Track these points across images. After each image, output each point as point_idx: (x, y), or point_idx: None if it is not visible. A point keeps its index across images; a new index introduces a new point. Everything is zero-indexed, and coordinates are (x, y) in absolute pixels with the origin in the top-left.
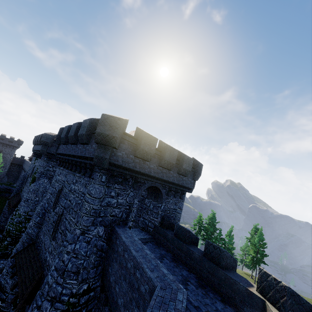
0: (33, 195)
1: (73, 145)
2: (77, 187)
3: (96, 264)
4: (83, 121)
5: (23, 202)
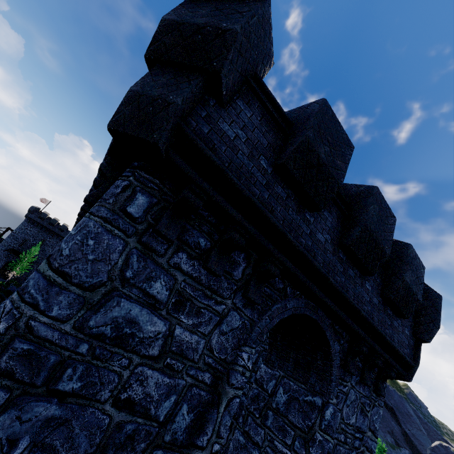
0: None
1: None
2: None
3: None
4: None
5: None
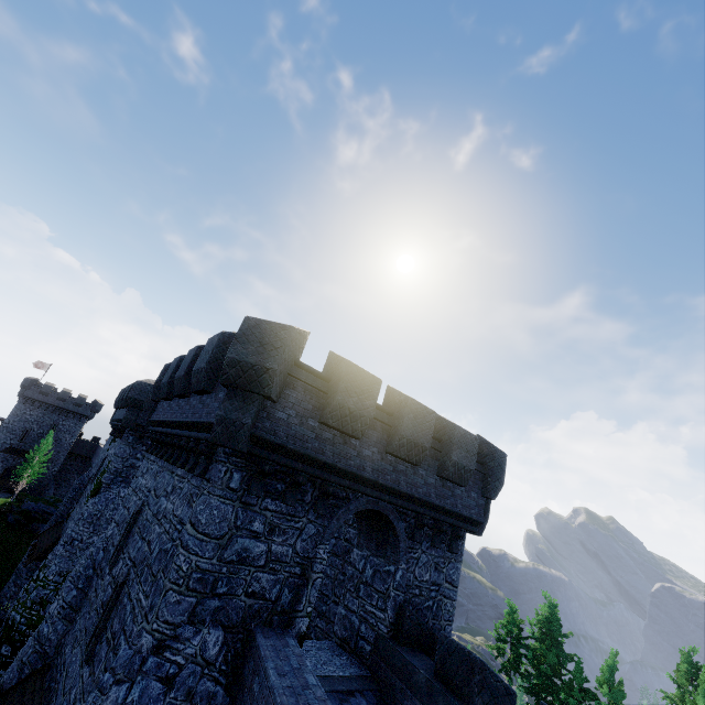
0: (88, 528)
1: (183, 399)
2: (171, 506)
3: None
4: (208, 340)
5: (61, 545)
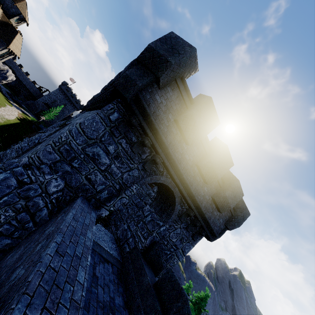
0: None
1: None
2: (78, 120)
3: (3, 229)
4: None
5: None
